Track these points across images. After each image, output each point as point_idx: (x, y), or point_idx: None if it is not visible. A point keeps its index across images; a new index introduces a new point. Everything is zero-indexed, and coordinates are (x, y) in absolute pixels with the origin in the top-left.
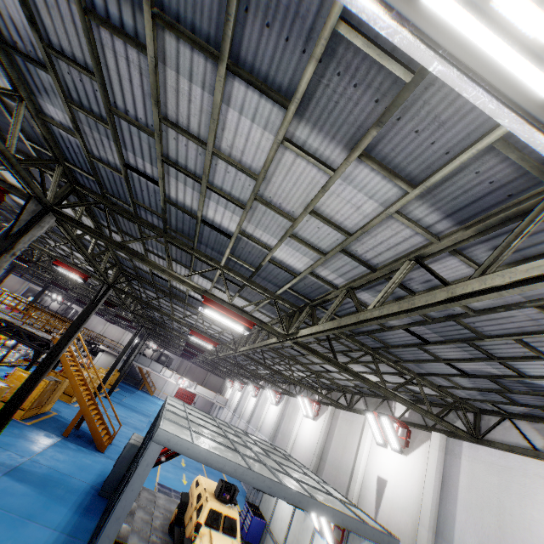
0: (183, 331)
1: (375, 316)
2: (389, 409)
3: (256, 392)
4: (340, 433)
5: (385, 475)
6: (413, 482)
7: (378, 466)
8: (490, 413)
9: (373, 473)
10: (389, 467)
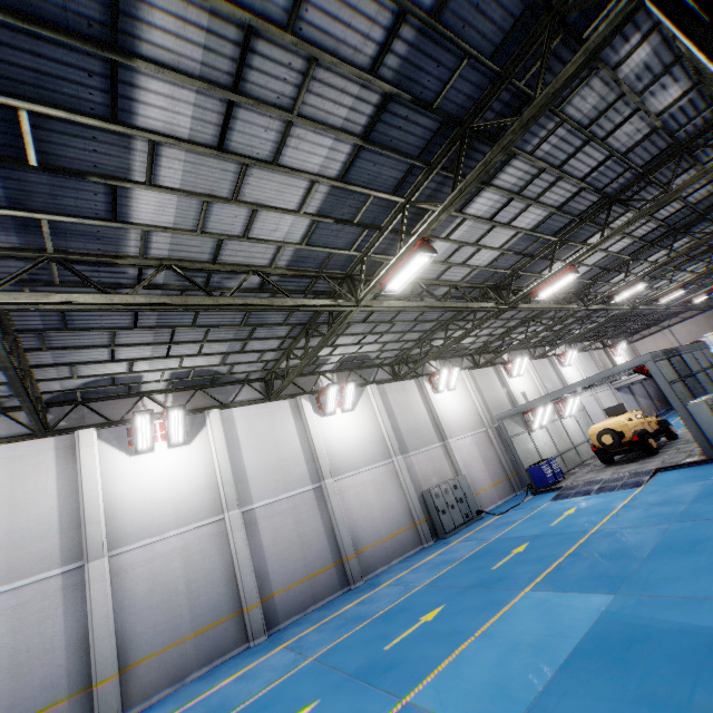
0: (481, 188)
1: (655, 309)
2: (501, 358)
3: (155, 433)
4: (485, 385)
5: (523, 390)
6: (531, 384)
7: (517, 388)
8: (531, 348)
9: (518, 393)
10: (521, 385)
